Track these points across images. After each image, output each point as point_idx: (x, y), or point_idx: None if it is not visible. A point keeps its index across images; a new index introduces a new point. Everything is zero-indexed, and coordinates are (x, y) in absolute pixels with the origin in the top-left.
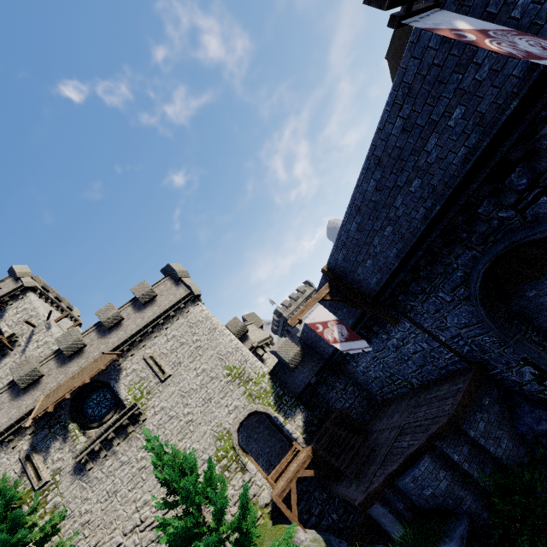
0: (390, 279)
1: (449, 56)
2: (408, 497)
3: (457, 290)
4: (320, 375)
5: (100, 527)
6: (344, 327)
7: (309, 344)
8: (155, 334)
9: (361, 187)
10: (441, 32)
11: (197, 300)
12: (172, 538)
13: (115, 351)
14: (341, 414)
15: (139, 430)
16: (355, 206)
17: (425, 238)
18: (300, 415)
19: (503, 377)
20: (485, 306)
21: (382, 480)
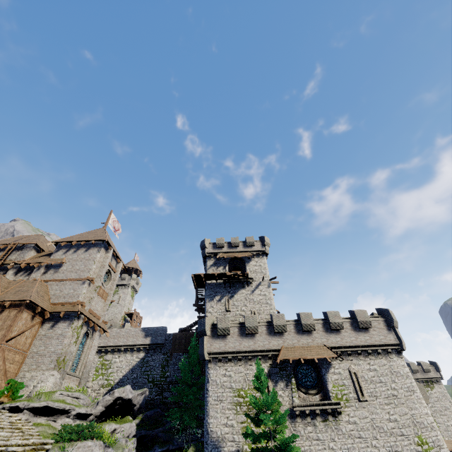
0: None
1: None
2: None
3: None
4: None
5: None
6: None
7: None
8: (361, 357)
9: None
10: None
11: (400, 353)
12: None
13: (331, 349)
14: None
15: (335, 424)
16: None
17: None
18: None
19: None
20: None
21: None
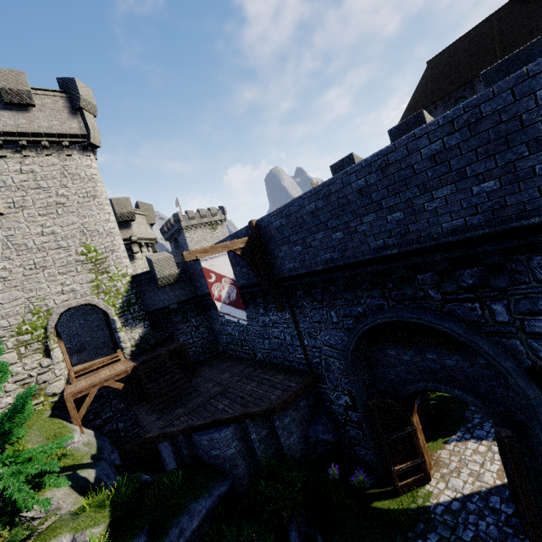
0: (304, 275)
1: (539, 123)
2: (196, 448)
3: (348, 319)
4: (183, 305)
5: None
6: (236, 291)
7: (190, 273)
8: (4, 152)
9: (349, 177)
10: None
11: (91, 150)
12: None
13: None
14: (180, 349)
15: None
16: (328, 190)
17: (361, 266)
18: (140, 329)
19: (326, 392)
20: (357, 344)
21: (182, 428)
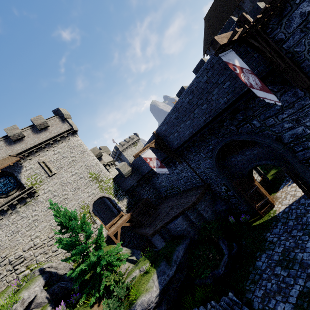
0: (183, 144)
1: None
2: (170, 232)
3: (208, 153)
4: (139, 182)
5: (7, 248)
6: (159, 161)
7: (136, 167)
8: (46, 149)
9: (182, 100)
10: (230, 65)
11: (75, 133)
12: (64, 246)
13: (18, 155)
14: (146, 200)
15: (34, 201)
16: (177, 107)
17: (202, 130)
18: (126, 200)
19: (215, 189)
20: (216, 161)
21: (161, 225)
